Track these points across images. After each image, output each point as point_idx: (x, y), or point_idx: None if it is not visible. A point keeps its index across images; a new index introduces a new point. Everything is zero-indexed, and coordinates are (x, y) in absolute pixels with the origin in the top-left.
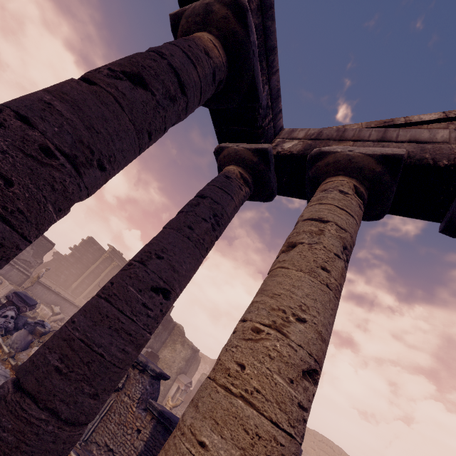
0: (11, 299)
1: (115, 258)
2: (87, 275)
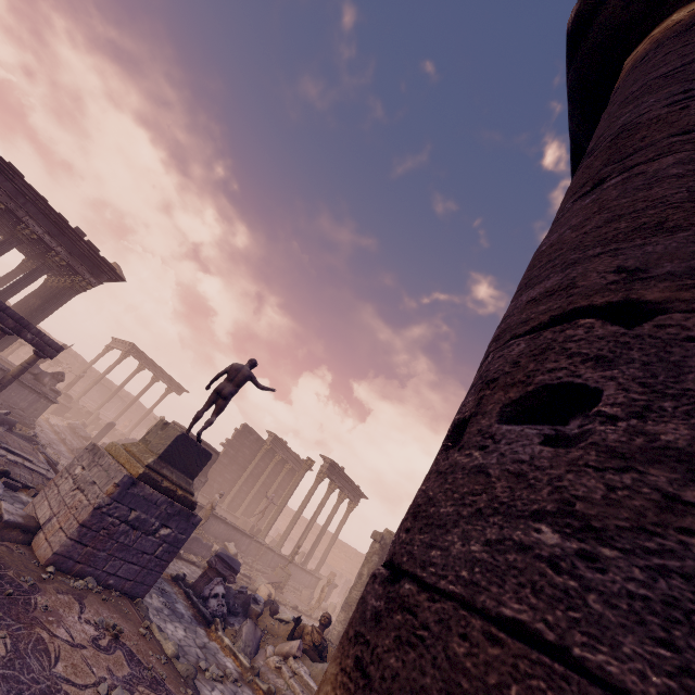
0: (213, 566)
1: (278, 449)
2: (245, 479)
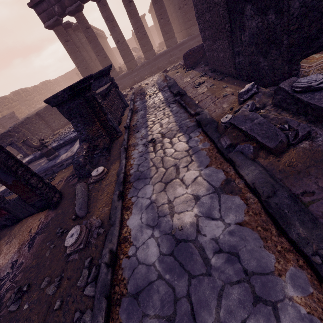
0: None
1: None
2: None
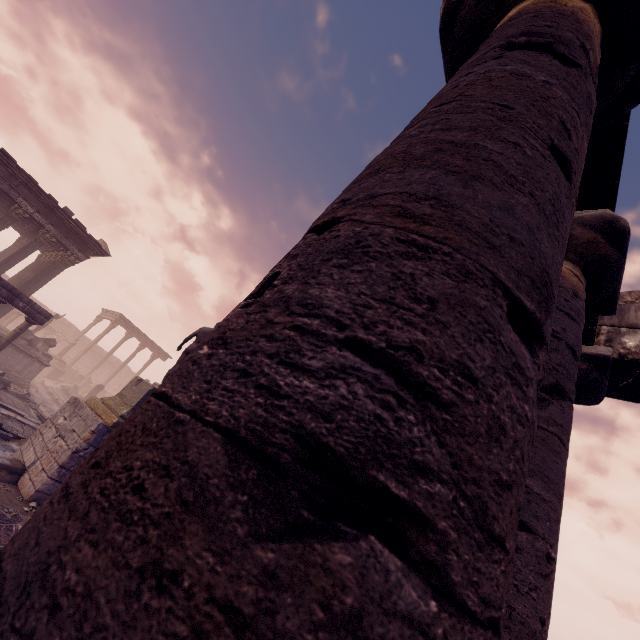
0: None
1: None
2: None
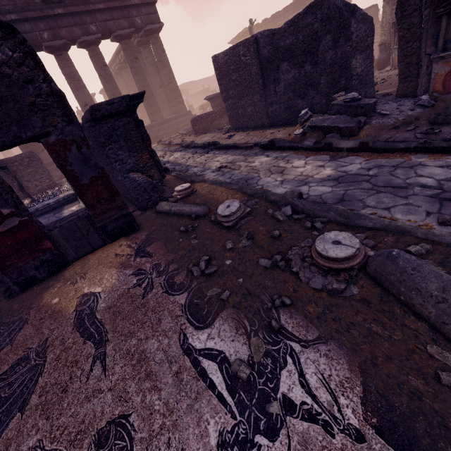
0: None
1: None
2: None
